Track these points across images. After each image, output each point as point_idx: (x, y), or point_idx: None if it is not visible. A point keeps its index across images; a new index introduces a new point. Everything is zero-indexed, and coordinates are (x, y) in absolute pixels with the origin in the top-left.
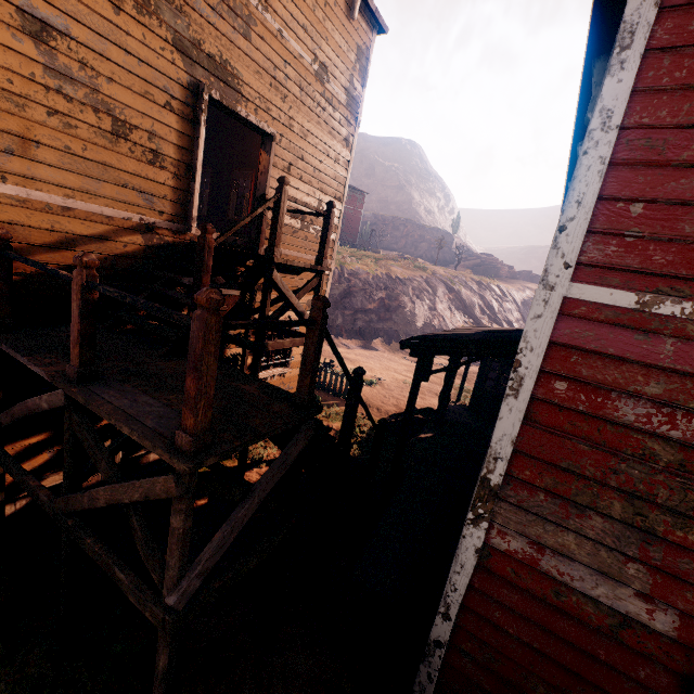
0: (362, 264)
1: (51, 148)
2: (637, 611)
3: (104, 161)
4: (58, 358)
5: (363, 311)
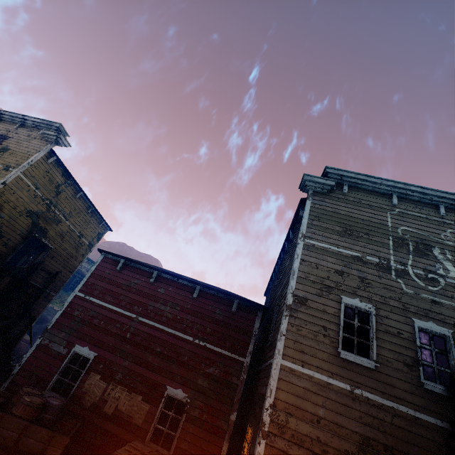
0: None
1: None
2: (62, 350)
3: None
4: None
5: None
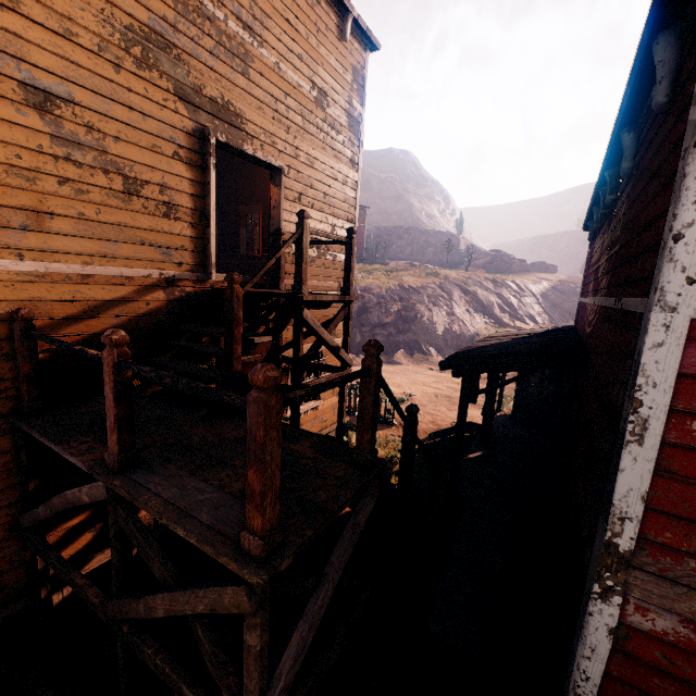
0: (373, 278)
1: (65, 217)
2: None
3: (119, 221)
4: (93, 441)
5: (381, 326)
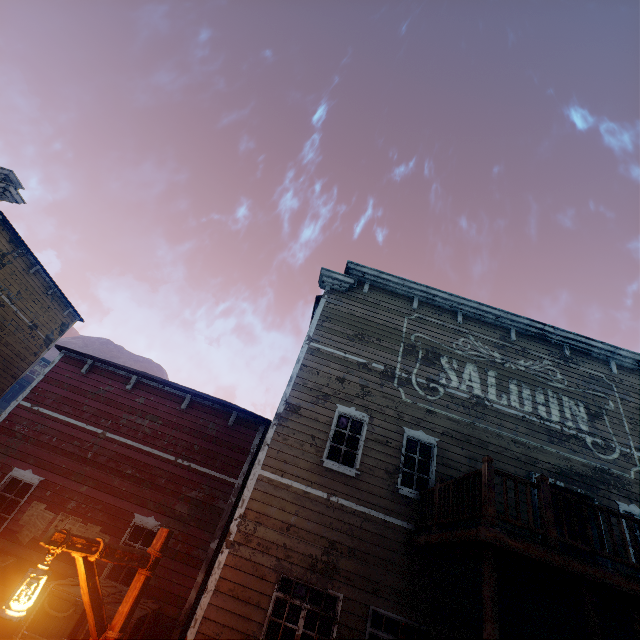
0: None
1: None
2: None
3: None
4: None
5: None
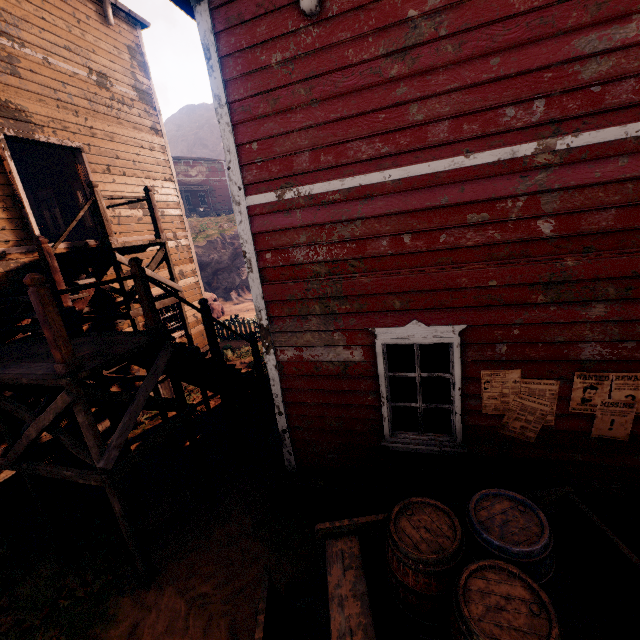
0: None
1: None
2: (347, 356)
3: None
4: None
5: None
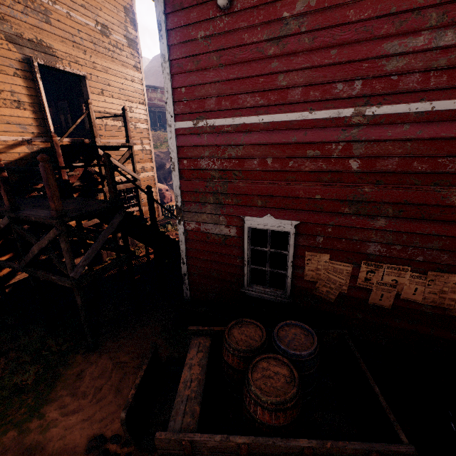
0: None
1: None
2: (226, 232)
3: None
4: (1, 207)
5: None
